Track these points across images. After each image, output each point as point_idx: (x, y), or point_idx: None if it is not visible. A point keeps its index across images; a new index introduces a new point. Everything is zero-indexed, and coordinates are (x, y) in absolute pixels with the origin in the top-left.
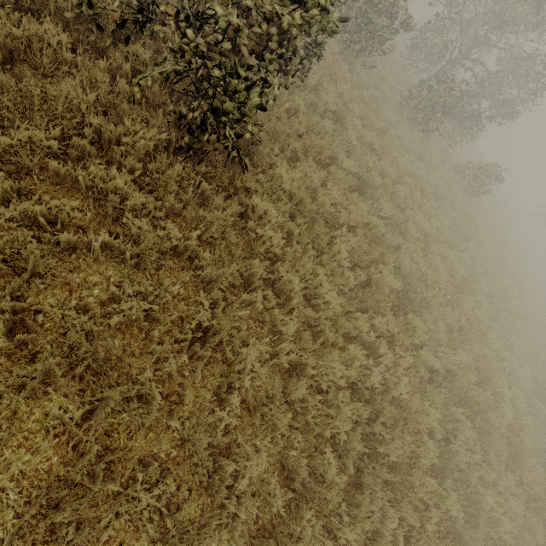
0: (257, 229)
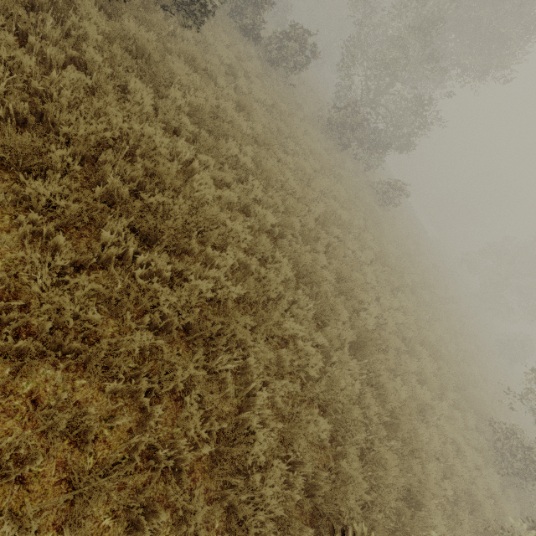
0: (72, 17)
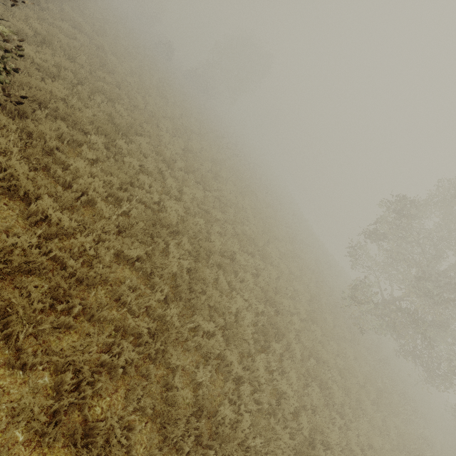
0: None
